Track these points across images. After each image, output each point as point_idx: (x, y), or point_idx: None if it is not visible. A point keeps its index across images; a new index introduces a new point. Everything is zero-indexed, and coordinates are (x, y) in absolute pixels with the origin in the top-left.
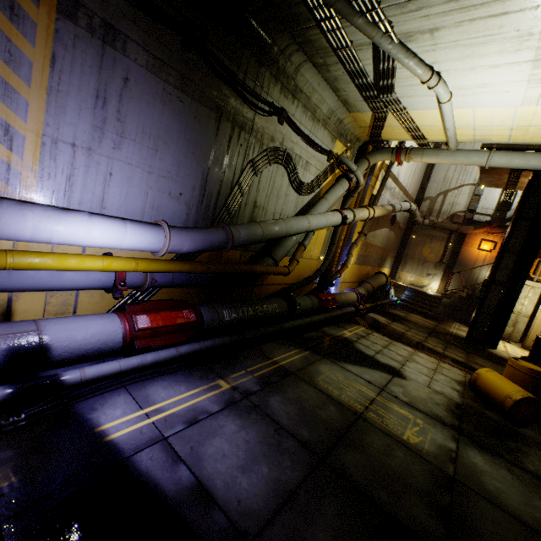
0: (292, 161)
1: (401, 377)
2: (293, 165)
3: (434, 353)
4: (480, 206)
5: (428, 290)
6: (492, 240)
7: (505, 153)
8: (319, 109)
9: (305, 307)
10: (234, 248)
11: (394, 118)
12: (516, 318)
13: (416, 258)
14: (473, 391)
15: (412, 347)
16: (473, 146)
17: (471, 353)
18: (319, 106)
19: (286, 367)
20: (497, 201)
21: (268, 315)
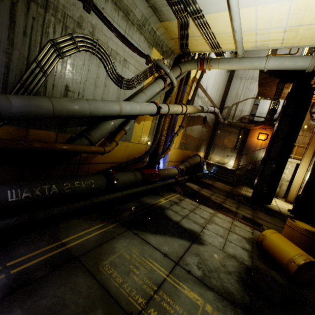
0: (106, 53)
1: (199, 243)
2: (109, 58)
3: (230, 213)
4: (258, 112)
5: (228, 166)
6: (265, 133)
7: (279, 57)
8: (132, 13)
9: (127, 181)
10: (46, 129)
11: (195, 26)
12: (281, 182)
13: (220, 145)
14: (260, 250)
15: (213, 209)
16: (253, 74)
17: (255, 210)
18: (132, 9)
19: (72, 250)
20: (268, 108)
21: (80, 191)
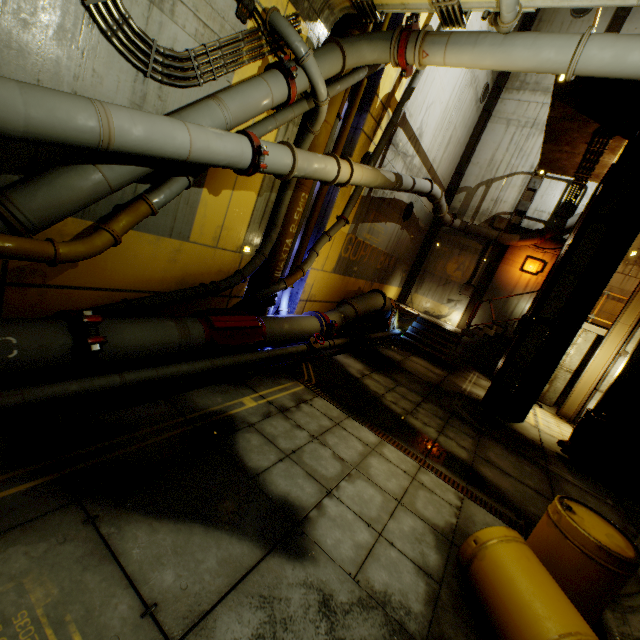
0: None
1: (292, 550)
2: None
3: (419, 444)
4: (533, 207)
5: (447, 322)
6: (541, 259)
7: (616, 36)
8: None
9: (154, 344)
10: None
11: None
12: (556, 372)
13: (437, 275)
14: (464, 580)
15: (378, 433)
16: (538, 114)
17: (484, 436)
18: None
19: None
20: (557, 202)
21: None
